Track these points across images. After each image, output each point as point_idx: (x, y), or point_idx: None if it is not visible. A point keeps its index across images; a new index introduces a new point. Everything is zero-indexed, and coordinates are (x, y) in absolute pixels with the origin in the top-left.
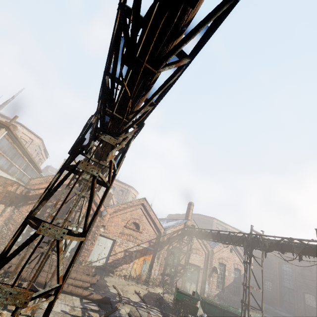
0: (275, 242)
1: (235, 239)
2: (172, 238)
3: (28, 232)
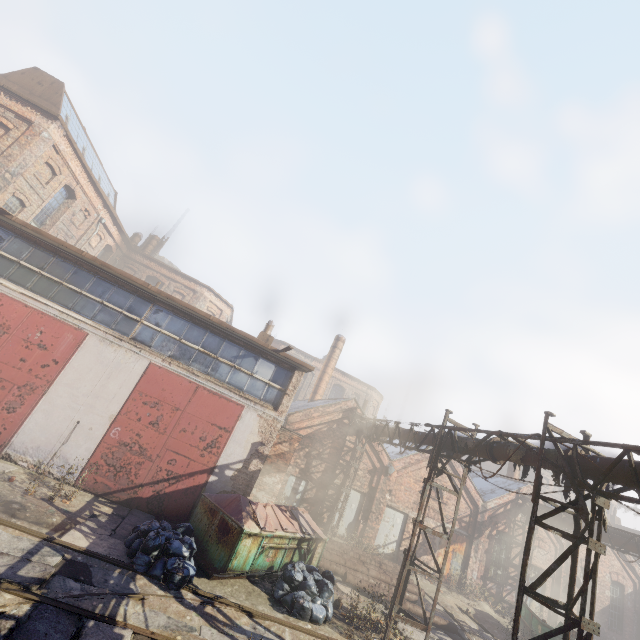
0: None
1: None
2: (495, 517)
3: (294, 495)
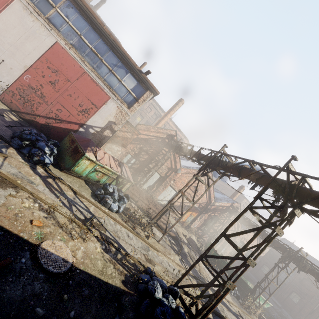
0: (317, 272)
1: (277, 245)
2: (216, 209)
3: (127, 163)
